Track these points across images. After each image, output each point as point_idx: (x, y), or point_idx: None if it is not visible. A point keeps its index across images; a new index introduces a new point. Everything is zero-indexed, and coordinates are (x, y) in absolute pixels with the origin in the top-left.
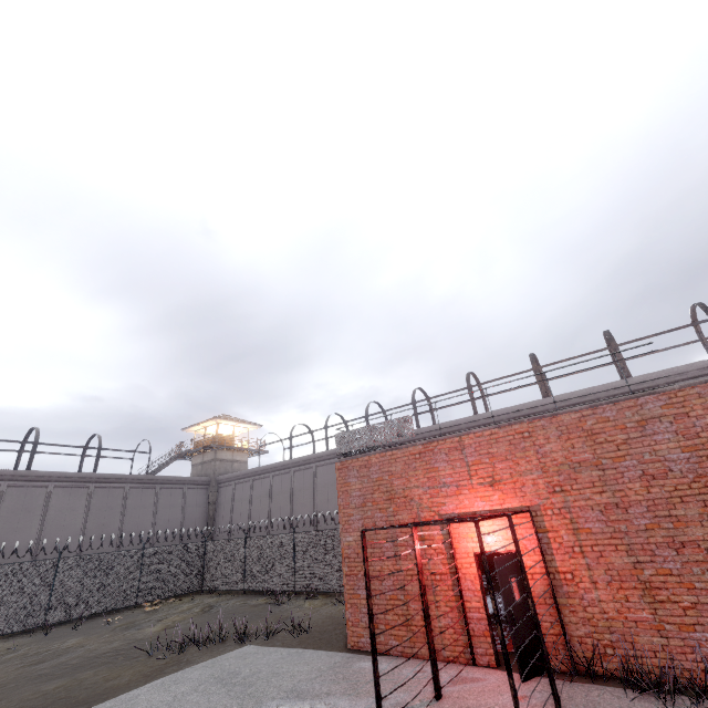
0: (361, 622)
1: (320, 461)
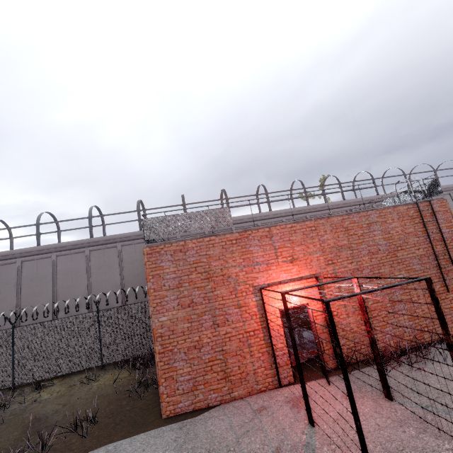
0: (178, 390)
1: (27, 256)
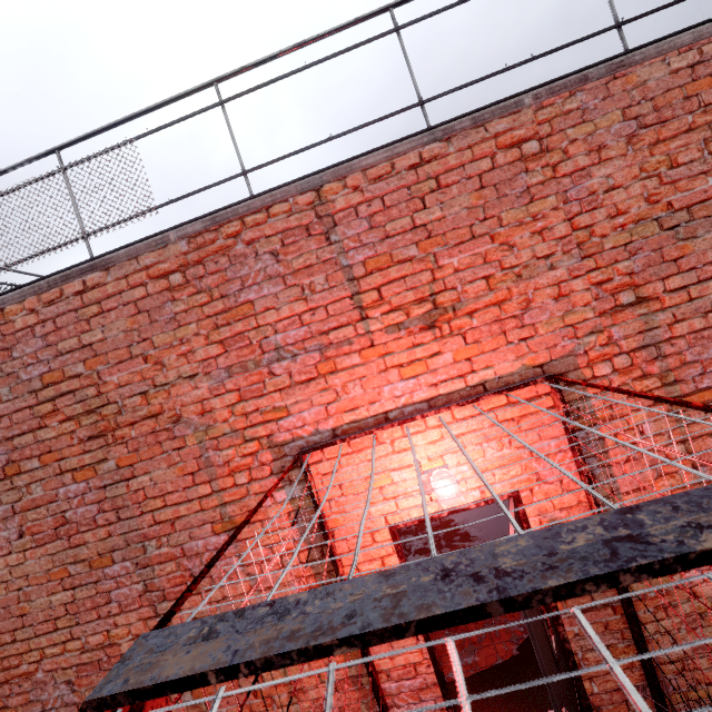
0: None
1: None
